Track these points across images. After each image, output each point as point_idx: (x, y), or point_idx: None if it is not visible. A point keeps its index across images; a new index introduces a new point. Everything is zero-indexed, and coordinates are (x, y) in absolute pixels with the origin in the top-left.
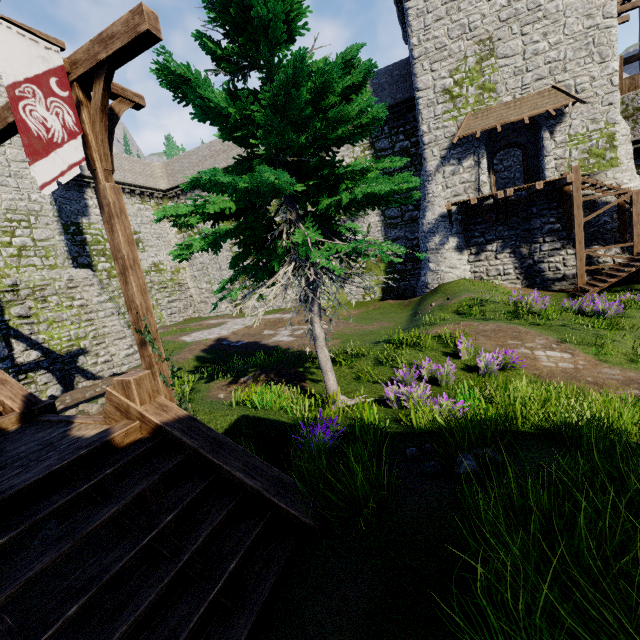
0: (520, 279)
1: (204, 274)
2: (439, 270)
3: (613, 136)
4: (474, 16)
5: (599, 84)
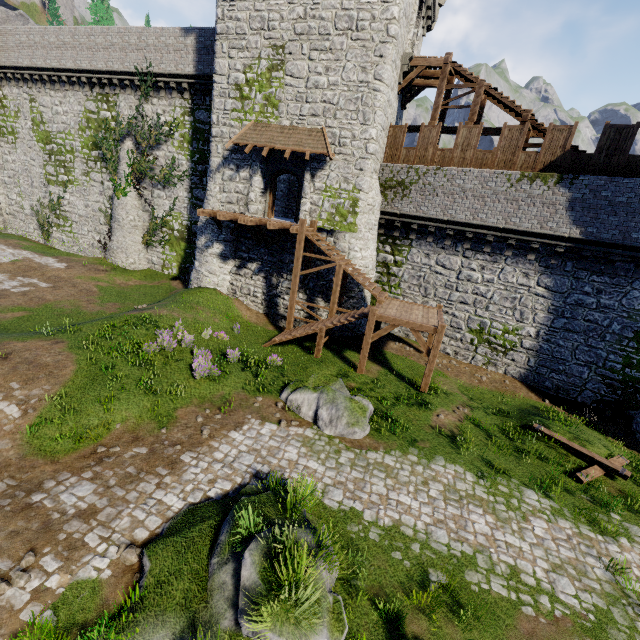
0: (264, 305)
1: (15, 184)
2: (200, 271)
3: (357, 202)
4: (274, 14)
5: (357, 145)
